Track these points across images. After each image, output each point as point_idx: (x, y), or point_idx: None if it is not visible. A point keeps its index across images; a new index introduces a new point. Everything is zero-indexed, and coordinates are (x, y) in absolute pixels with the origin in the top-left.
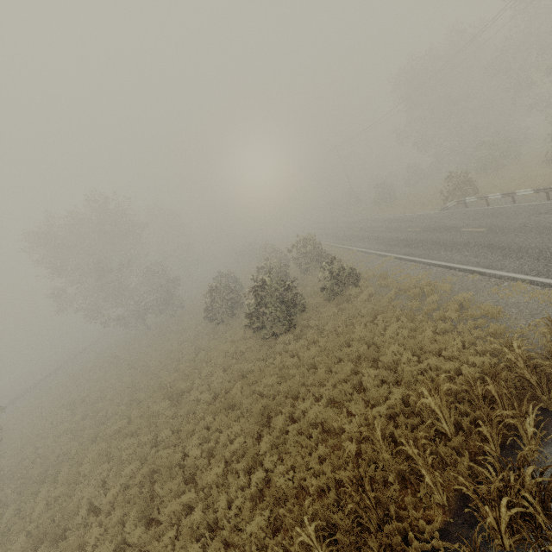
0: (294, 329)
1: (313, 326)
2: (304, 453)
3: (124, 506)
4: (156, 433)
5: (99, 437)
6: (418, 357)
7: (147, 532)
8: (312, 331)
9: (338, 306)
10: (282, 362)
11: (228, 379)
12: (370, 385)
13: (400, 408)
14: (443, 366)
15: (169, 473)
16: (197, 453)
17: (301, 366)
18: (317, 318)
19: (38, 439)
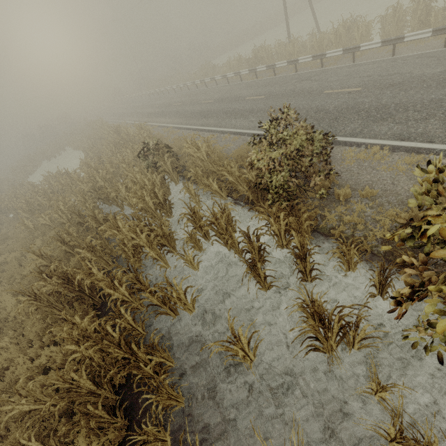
0: None
1: None
2: None
3: None
4: None
5: None
6: None
7: None
8: None
9: None
10: None
11: None
12: None
13: None
14: None
15: None
16: None
17: None
18: None
19: None
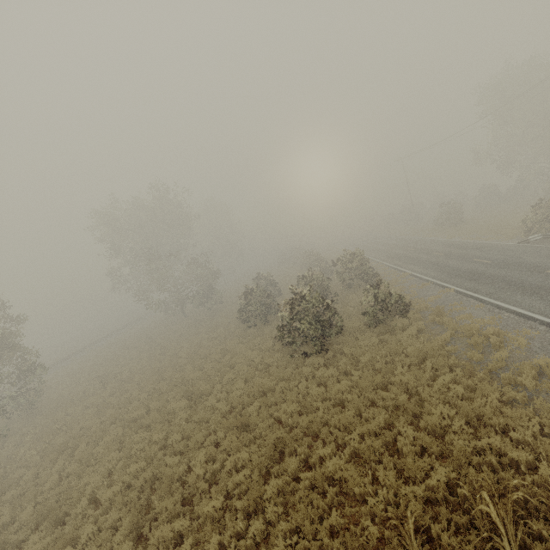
0: (326, 352)
1: (347, 353)
2: (313, 514)
3: (121, 508)
4: (167, 434)
5: (119, 420)
6: (474, 427)
7: (134, 549)
8: (346, 360)
9: (379, 336)
10: (307, 388)
11: (248, 393)
12: (406, 450)
13: (443, 493)
14: (510, 453)
15: (169, 487)
16: (200, 472)
17: (327, 401)
18: (354, 345)
19: (70, 405)
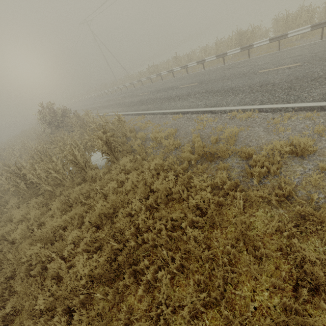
0: None
1: None
2: None
3: None
4: None
5: None
6: None
7: None
8: None
9: None
10: None
11: None
12: None
13: None
14: None
15: None
16: None
17: None
18: None
19: None
